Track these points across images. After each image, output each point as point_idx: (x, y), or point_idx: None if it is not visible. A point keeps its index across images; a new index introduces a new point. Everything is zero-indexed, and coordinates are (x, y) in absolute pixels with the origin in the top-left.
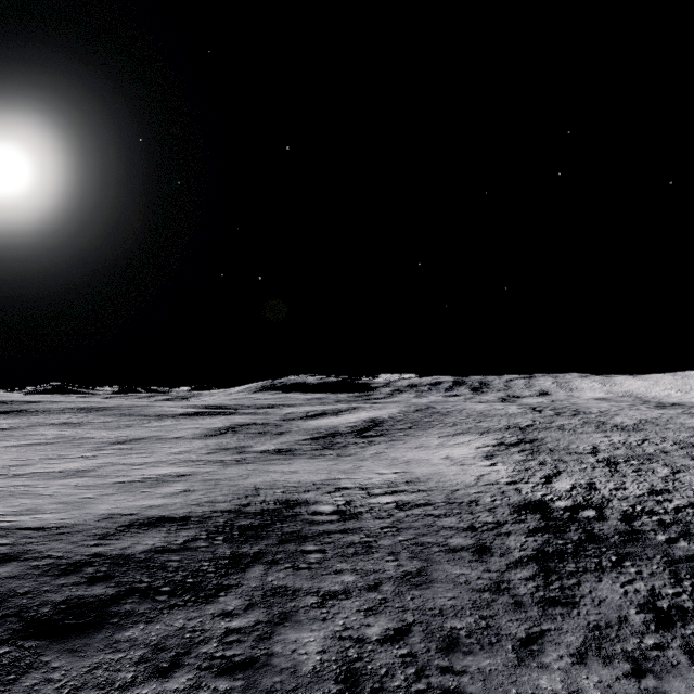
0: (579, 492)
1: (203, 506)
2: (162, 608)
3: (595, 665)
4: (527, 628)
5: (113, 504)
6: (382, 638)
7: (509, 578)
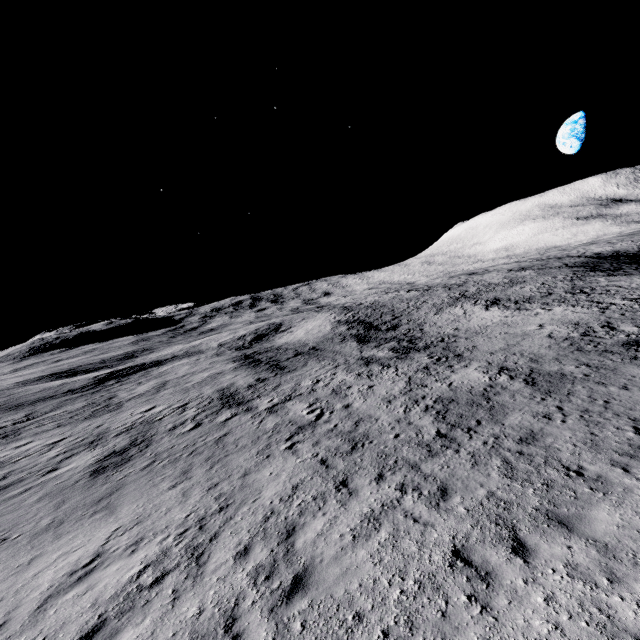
0: None
1: None
2: None
3: None
4: None
5: None
6: None
7: None
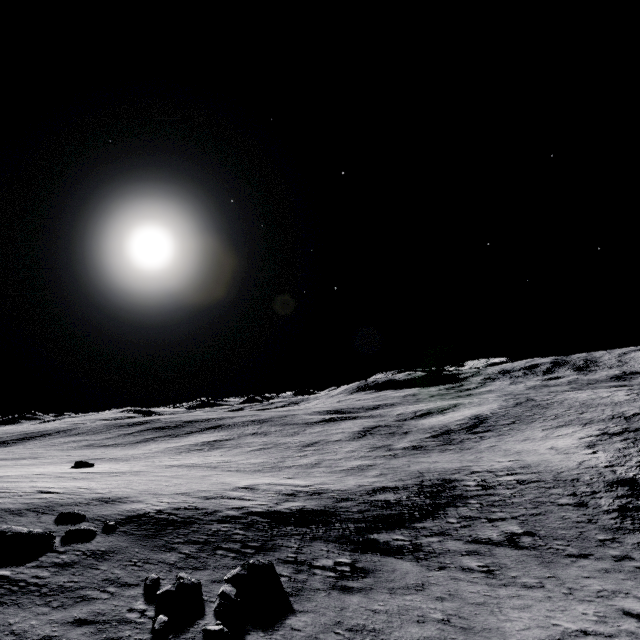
0: None
1: (399, 482)
2: (421, 519)
3: None
4: (605, 536)
5: (354, 481)
6: (525, 533)
7: (597, 518)
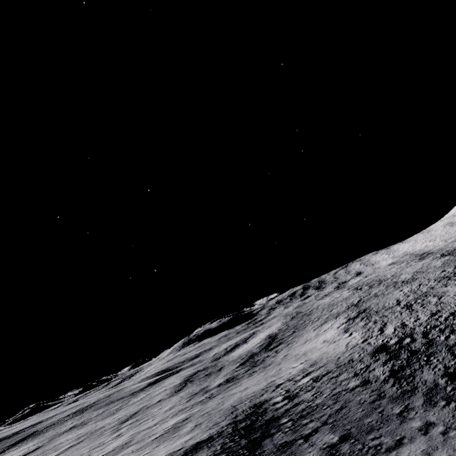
0: (399, 331)
1: (214, 428)
2: None
3: (431, 408)
4: (399, 407)
5: (165, 449)
6: (341, 440)
7: (383, 390)
